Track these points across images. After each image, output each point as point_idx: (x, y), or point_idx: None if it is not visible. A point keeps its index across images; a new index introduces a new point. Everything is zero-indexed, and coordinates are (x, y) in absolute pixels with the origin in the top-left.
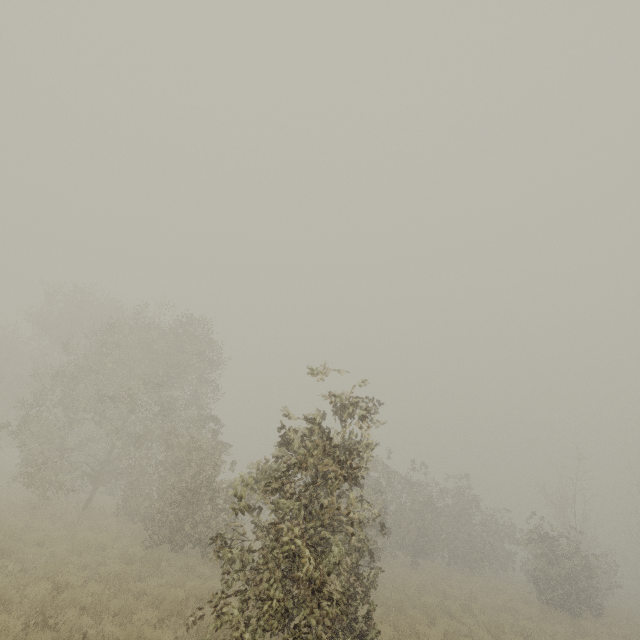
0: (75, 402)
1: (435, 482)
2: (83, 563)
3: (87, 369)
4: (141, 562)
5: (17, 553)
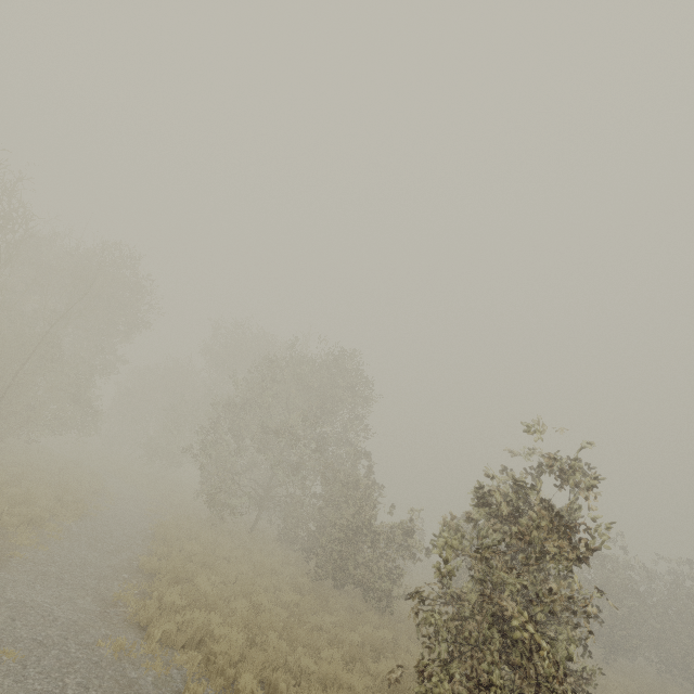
0: (243, 430)
1: (637, 561)
2: (264, 585)
3: (252, 400)
4: (309, 593)
5: (216, 566)
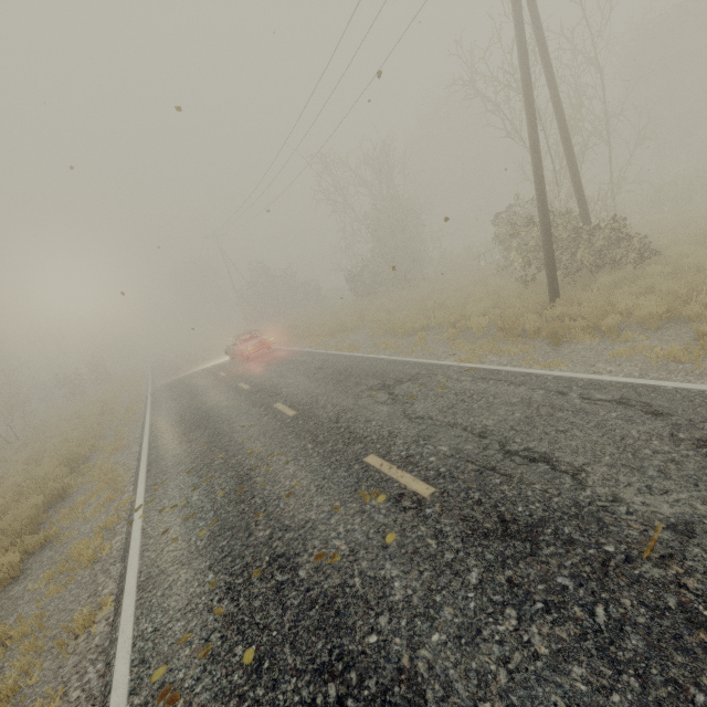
0: None
1: None
2: None
3: None
4: None
5: None
